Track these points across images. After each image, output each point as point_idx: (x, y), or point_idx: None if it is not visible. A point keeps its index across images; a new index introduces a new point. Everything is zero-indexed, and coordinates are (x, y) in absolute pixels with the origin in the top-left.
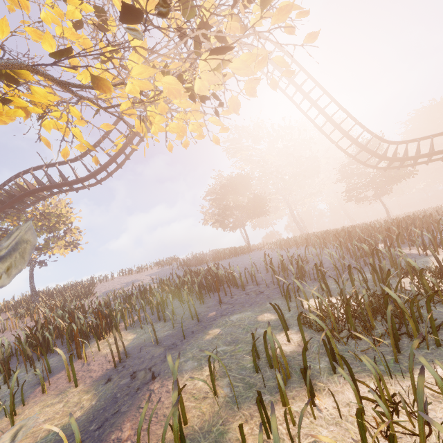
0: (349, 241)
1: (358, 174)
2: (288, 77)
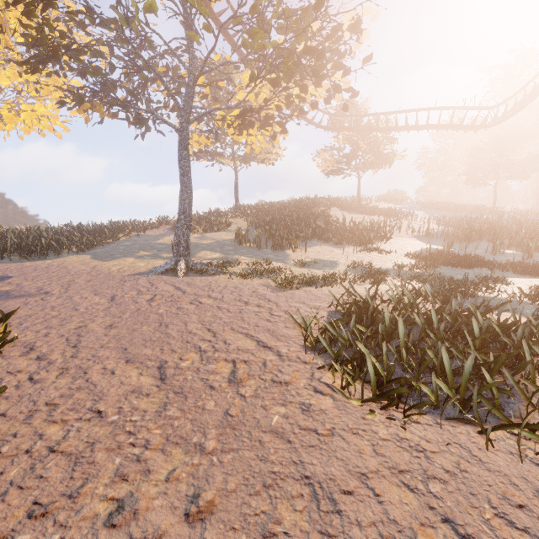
0: None
1: None
2: None
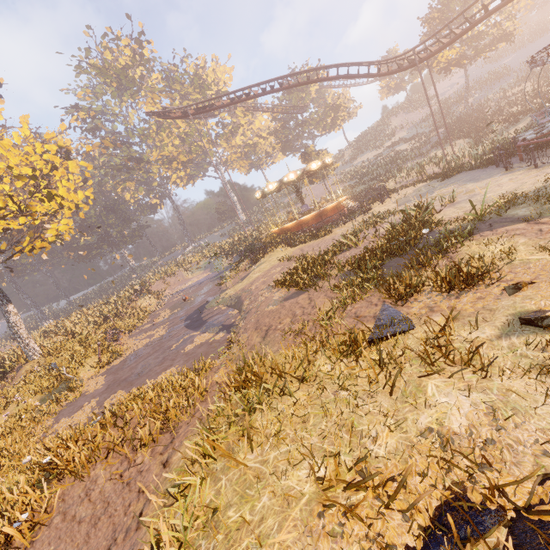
0: None
1: None
2: None
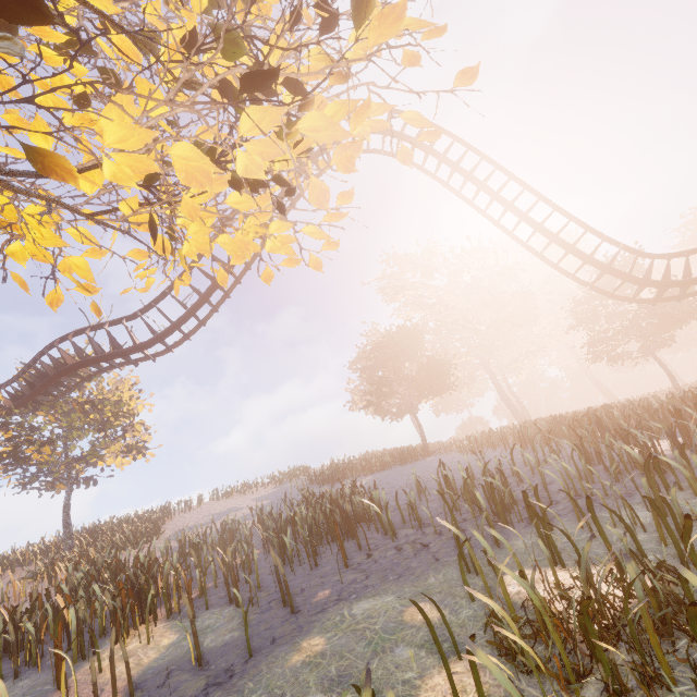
0: (601, 435)
1: (606, 315)
2: (463, 172)
